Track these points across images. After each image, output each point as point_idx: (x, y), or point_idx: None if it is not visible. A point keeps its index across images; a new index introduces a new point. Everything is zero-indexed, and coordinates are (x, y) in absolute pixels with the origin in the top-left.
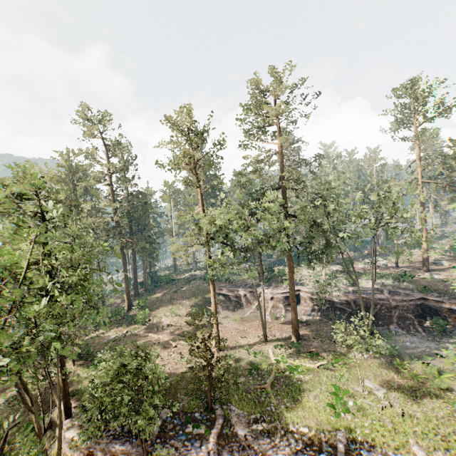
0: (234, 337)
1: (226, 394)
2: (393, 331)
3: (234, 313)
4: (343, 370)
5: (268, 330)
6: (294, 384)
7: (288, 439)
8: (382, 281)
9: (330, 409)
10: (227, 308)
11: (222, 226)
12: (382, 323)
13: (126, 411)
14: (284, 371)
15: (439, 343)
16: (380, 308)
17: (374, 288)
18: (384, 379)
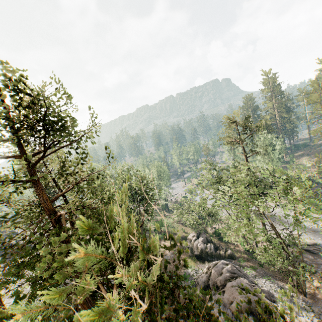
0: None
1: None
2: None
3: None
4: None
5: None
6: None
7: None
8: None
9: None
10: None
11: None
12: None
13: None
14: None
15: None
16: None
17: None
18: None
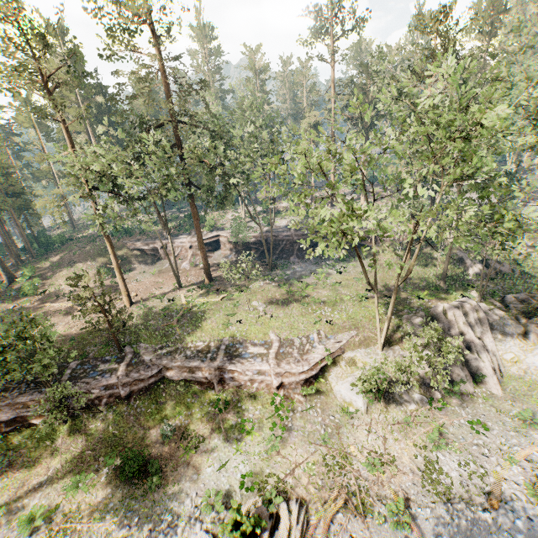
0: (148, 290)
1: (136, 337)
2: (291, 261)
3: (152, 267)
4: (240, 298)
5: (185, 278)
6: (198, 316)
7: (185, 353)
8: (293, 218)
9: (222, 326)
10: (144, 263)
11: (102, 173)
12: (286, 256)
13: (16, 367)
14: (192, 309)
15: (319, 265)
16: (285, 244)
17: (285, 226)
18: (268, 298)
